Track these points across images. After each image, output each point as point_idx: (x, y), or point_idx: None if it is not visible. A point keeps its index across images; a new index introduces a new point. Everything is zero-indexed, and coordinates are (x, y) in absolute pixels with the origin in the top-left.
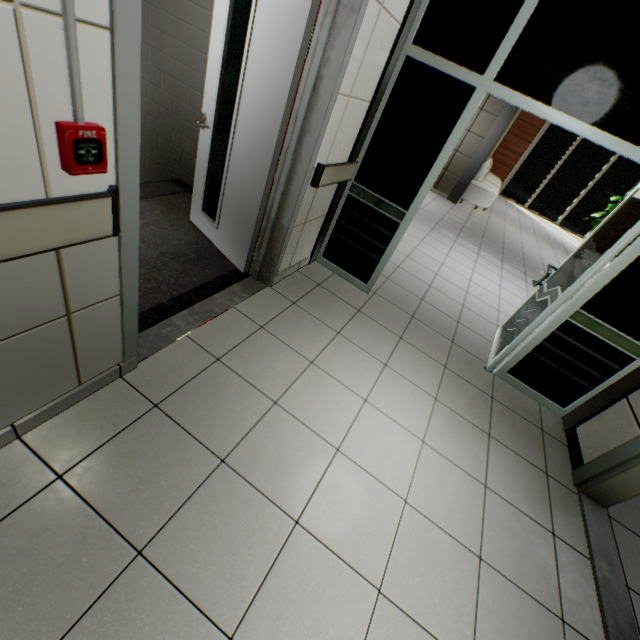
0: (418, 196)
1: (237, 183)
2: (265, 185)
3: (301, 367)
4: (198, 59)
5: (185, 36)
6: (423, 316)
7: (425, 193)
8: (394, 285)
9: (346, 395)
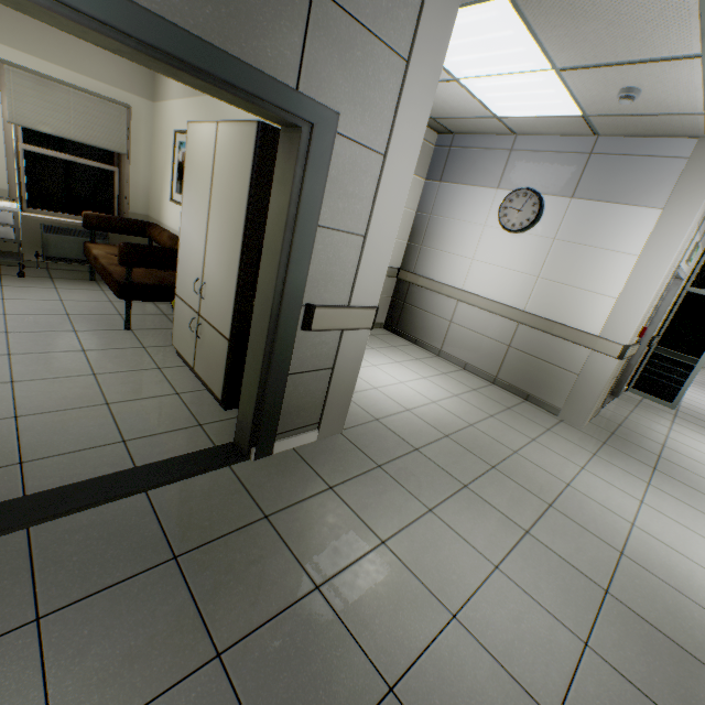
0: None
1: None
2: None
3: (666, 429)
4: None
5: None
6: None
7: None
8: (686, 409)
9: (700, 443)
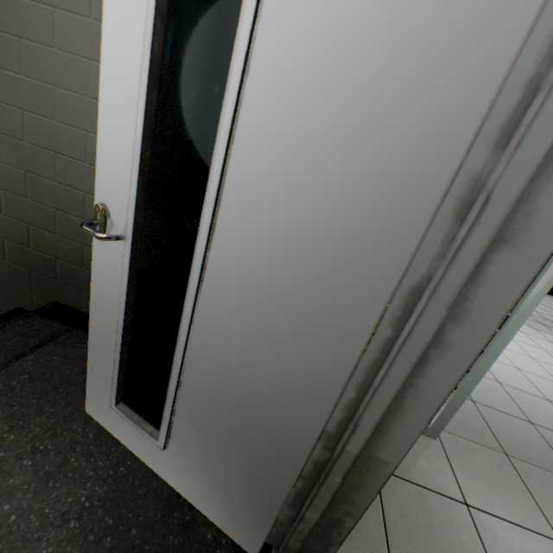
0: (536, 288)
1: (223, 366)
2: (341, 389)
3: None
4: (70, 103)
5: (37, 66)
6: (508, 441)
7: (550, 283)
8: None
9: None
